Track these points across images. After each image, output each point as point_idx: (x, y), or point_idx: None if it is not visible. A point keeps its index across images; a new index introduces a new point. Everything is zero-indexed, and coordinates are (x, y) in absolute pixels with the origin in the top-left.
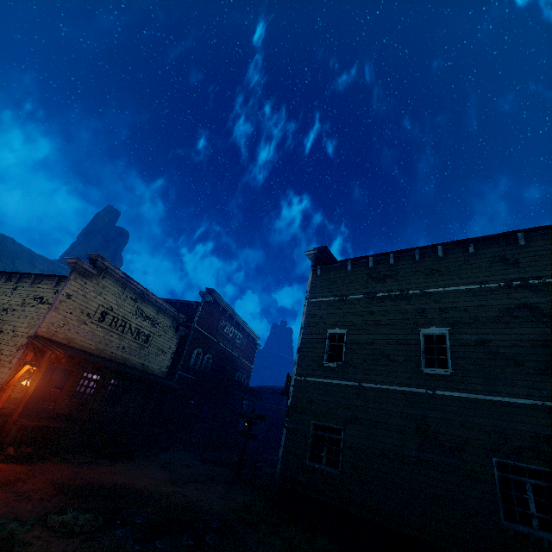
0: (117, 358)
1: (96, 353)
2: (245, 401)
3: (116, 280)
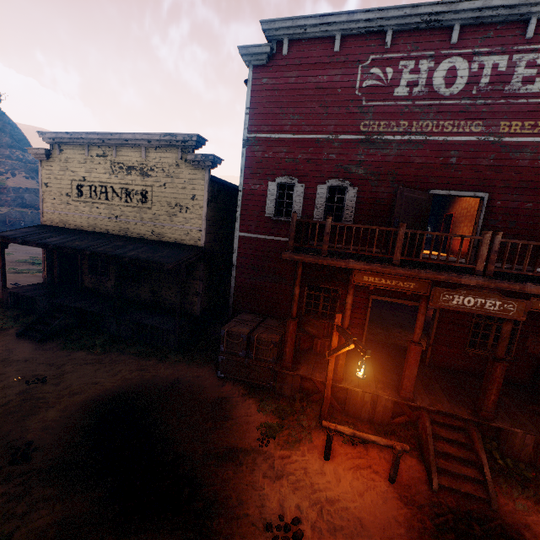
0: (115, 230)
1: (91, 229)
2: (471, 297)
3: (74, 146)
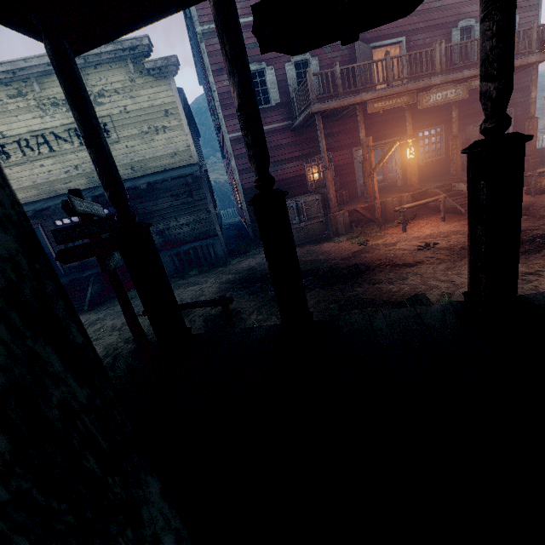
0: (81, 185)
1: (44, 197)
2: (439, 94)
3: None
